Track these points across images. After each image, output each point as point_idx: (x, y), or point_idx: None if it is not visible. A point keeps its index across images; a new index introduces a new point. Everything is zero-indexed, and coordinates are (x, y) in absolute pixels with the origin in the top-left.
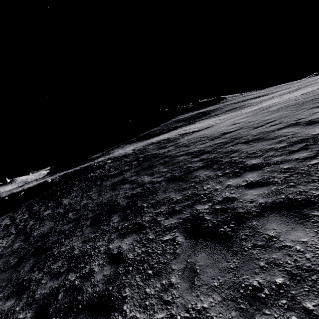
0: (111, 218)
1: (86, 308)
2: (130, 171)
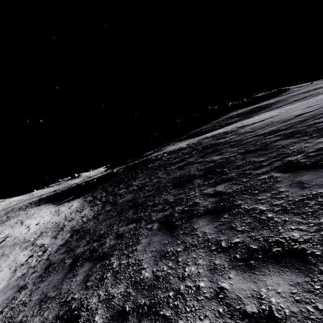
0: (193, 181)
1: (206, 213)
2: (193, 157)
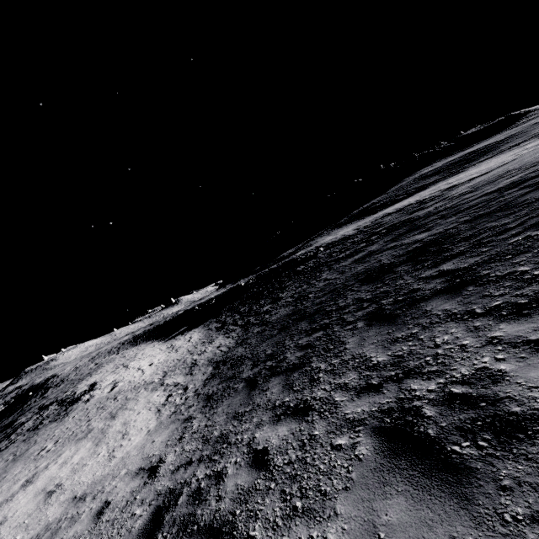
0: (394, 271)
1: (437, 294)
2: (376, 244)
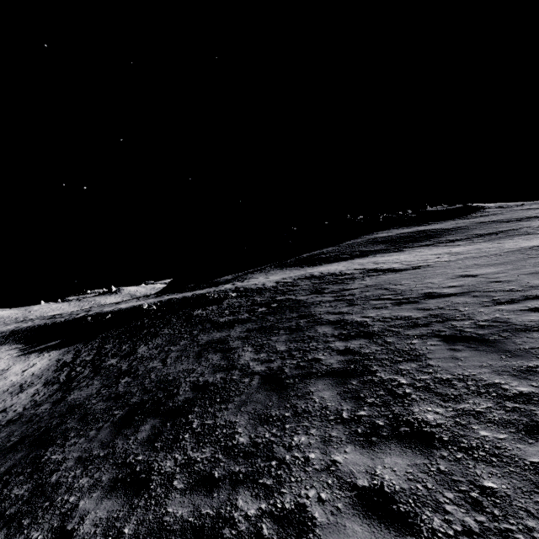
0: (142, 425)
1: None
2: (243, 326)
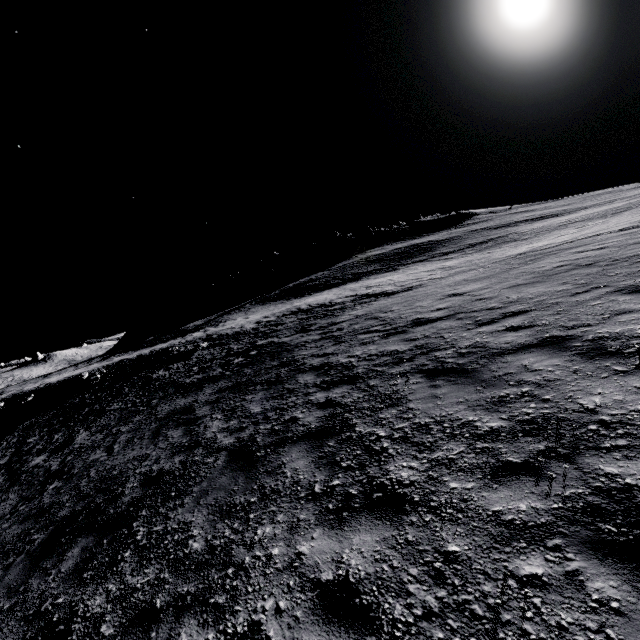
0: (69, 550)
1: None
2: (214, 386)
